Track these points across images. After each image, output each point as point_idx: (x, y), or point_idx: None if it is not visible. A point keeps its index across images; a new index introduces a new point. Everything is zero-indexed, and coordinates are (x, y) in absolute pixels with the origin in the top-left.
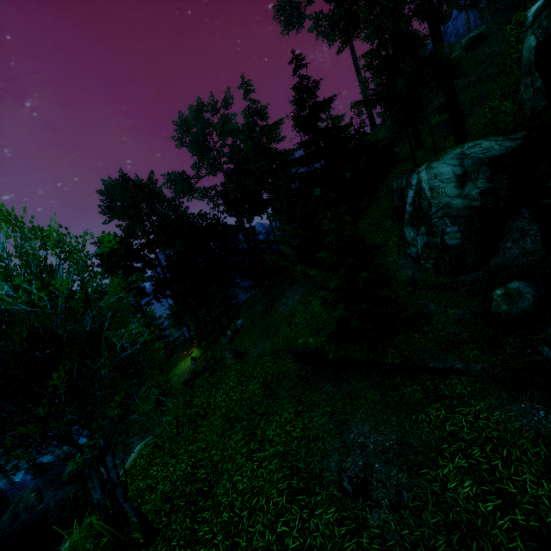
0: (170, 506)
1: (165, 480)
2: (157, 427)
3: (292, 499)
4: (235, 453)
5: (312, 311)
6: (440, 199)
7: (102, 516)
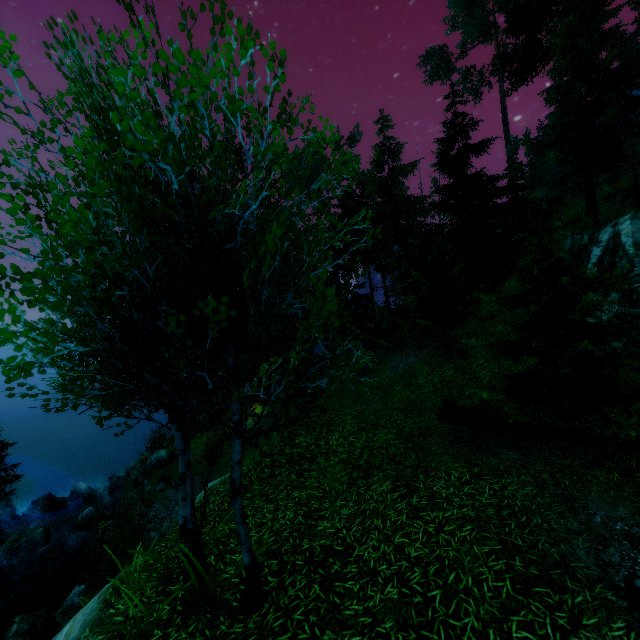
0: (279, 562)
1: (262, 528)
2: (207, 483)
3: (525, 590)
4: (383, 507)
5: (442, 374)
6: None
7: (185, 545)
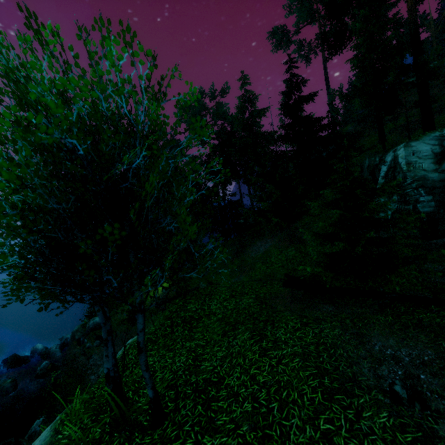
0: (175, 392)
1: (164, 370)
2: (130, 338)
3: (329, 398)
4: (244, 350)
5: (287, 254)
6: (416, 172)
7: (109, 387)
